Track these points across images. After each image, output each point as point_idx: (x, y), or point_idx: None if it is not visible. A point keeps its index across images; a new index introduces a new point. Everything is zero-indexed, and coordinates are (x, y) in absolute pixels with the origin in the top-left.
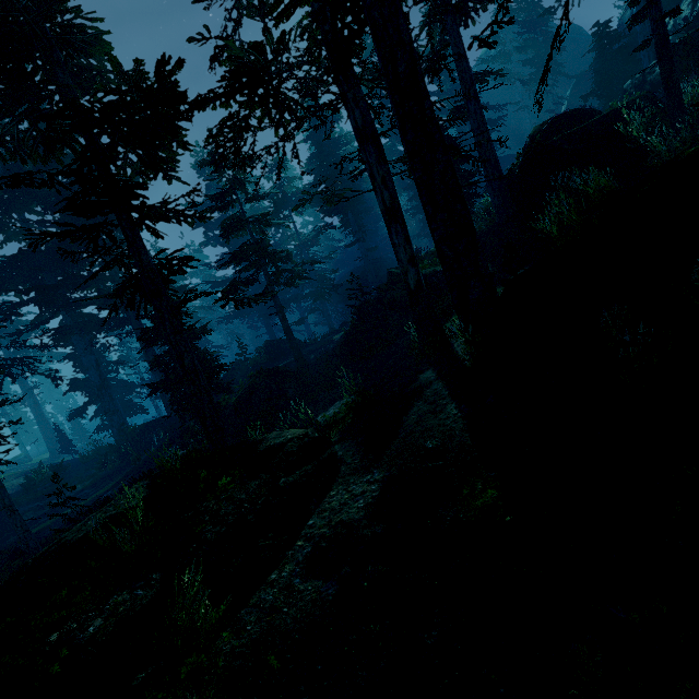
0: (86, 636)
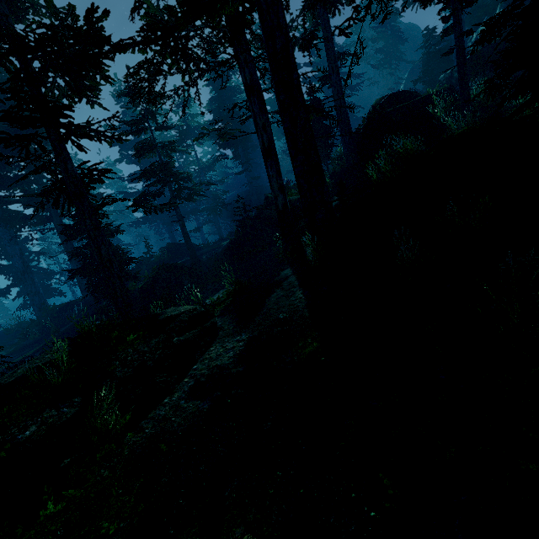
0: (24, 437)
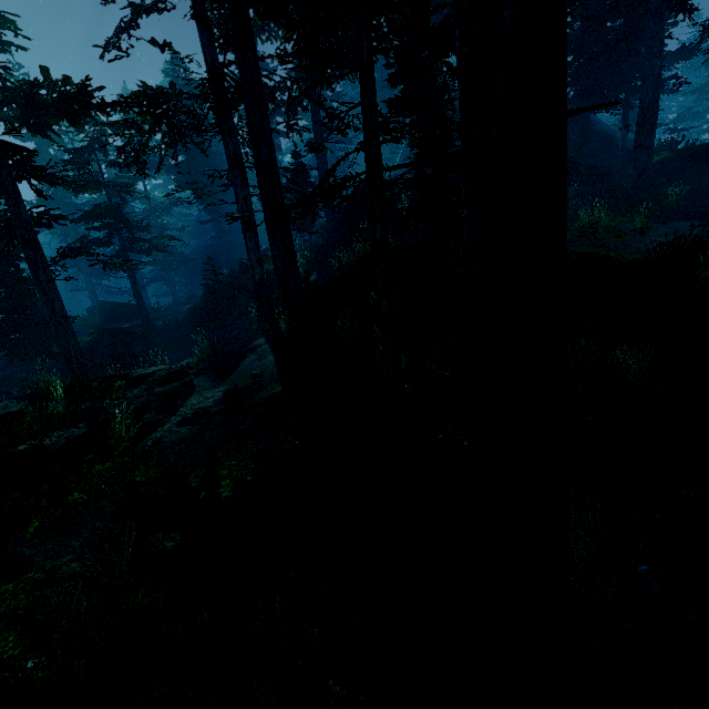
0: (50, 442)
